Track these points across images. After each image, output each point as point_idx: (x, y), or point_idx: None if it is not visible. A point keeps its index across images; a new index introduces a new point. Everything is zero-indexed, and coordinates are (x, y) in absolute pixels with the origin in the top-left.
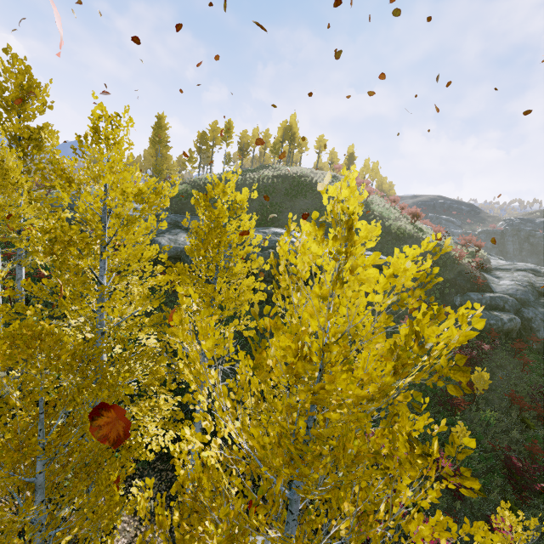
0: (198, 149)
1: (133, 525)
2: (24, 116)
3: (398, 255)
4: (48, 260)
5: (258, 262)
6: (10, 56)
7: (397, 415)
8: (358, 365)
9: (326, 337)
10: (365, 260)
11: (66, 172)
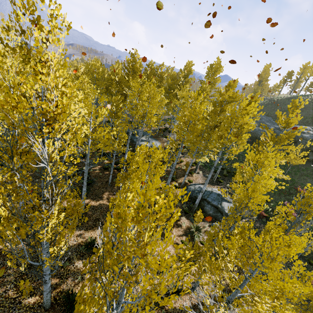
0: (284, 81)
1: (202, 175)
2: (214, 76)
3: (252, 103)
4: (211, 109)
5: (256, 118)
6: (217, 59)
7: (248, 125)
8: (247, 119)
9: (240, 110)
10: (244, 101)
11: (221, 92)
